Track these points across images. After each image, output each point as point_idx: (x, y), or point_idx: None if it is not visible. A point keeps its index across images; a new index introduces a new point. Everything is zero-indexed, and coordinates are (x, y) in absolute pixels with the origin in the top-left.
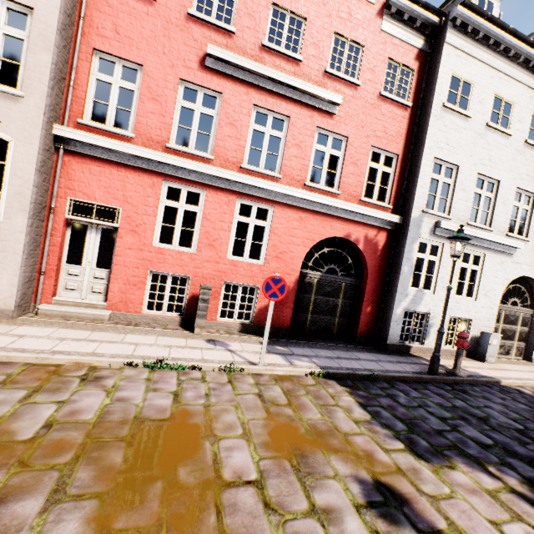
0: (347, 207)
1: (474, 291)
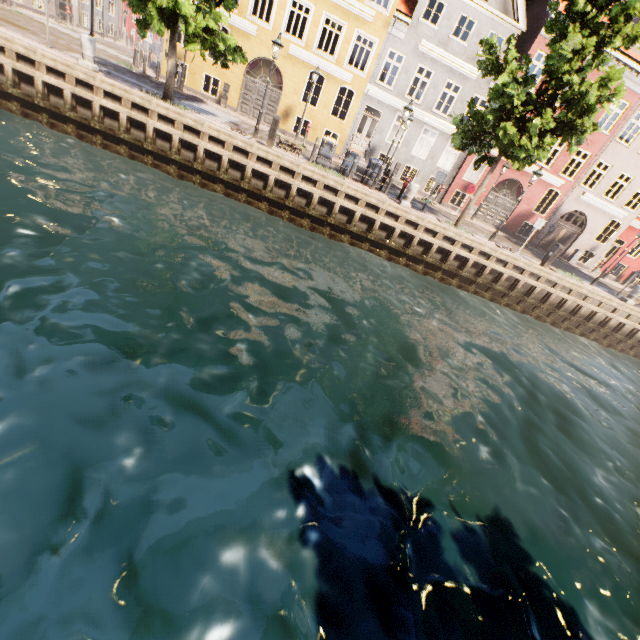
0: None
1: None
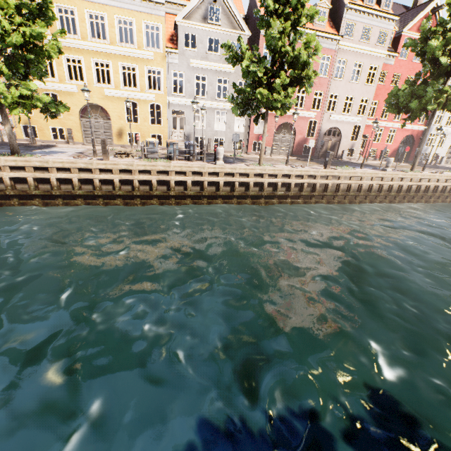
0: (414, 127)
1: (442, 145)
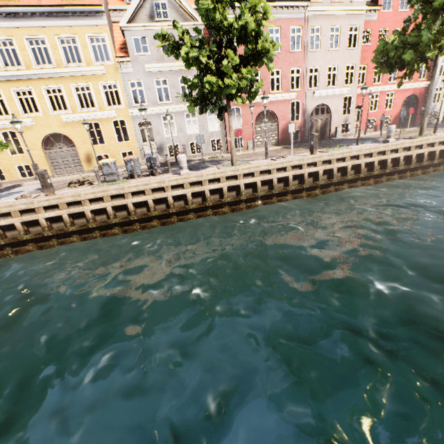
0: (414, 85)
1: None
